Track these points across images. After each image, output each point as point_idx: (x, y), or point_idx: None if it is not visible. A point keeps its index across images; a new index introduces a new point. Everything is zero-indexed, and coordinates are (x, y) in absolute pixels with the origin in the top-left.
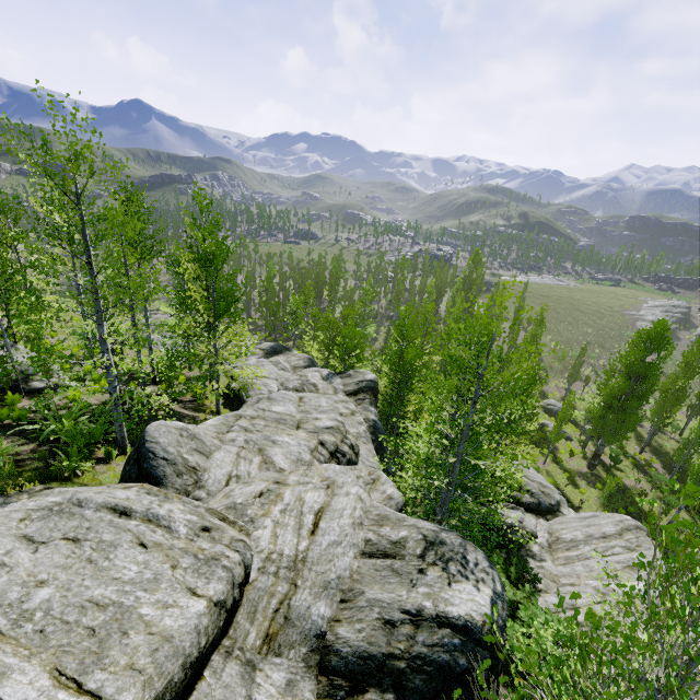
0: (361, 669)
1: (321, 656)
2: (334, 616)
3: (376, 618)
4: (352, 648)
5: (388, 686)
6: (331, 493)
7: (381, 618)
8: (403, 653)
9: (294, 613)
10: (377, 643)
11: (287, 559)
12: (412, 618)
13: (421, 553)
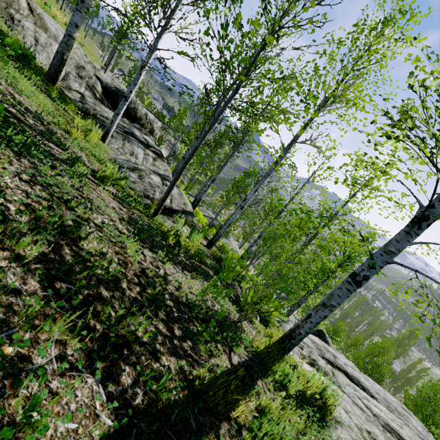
0: None
1: None
2: None
3: None
4: None
5: None
6: None
7: None
8: None
9: None
10: None
11: None
12: None
13: None
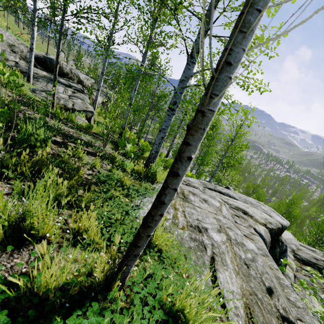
0: (307, 262)
1: (293, 254)
2: (295, 250)
3: (311, 256)
4: (304, 257)
5: (316, 268)
6: None
7: (312, 257)
8: (321, 265)
9: (286, 242)
10: (312, 260)
11: None
12: None
13: (322, 255)
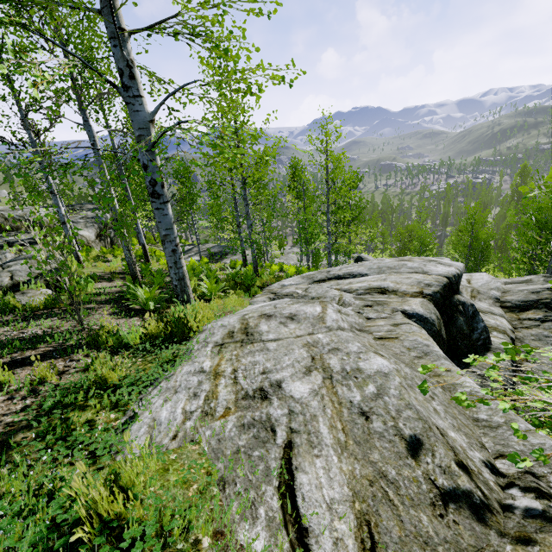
0: (524, 305)
1: (500, 304)
2: (500, 296)
3: (526, 293)
4: (517, 300)
5: (542, 307)
6: (469, 276)
7: (529, 292)
8: (547, 298)
9: (481, 292)
10: (531, 297)
11: (463, 285)
12: (549, 289)
13: (543, 280)
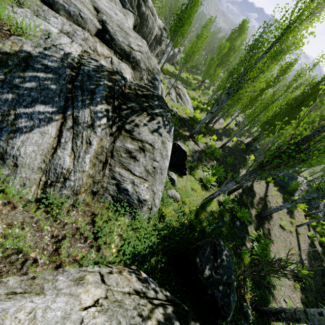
0: None
1: None
2: None
3: None
4: None
5: None
6: None
7: None
8: None
9: None
10: None
11: None
12: None
13: None
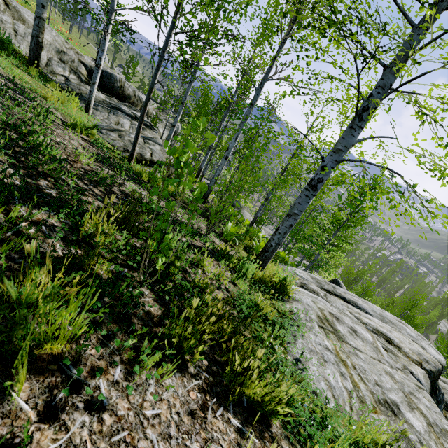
0: None
1: None
2: None
3: None
4: None
5: None
6: None
7: None
8: None
9: None
10: None
11: None
12: None
13: None
